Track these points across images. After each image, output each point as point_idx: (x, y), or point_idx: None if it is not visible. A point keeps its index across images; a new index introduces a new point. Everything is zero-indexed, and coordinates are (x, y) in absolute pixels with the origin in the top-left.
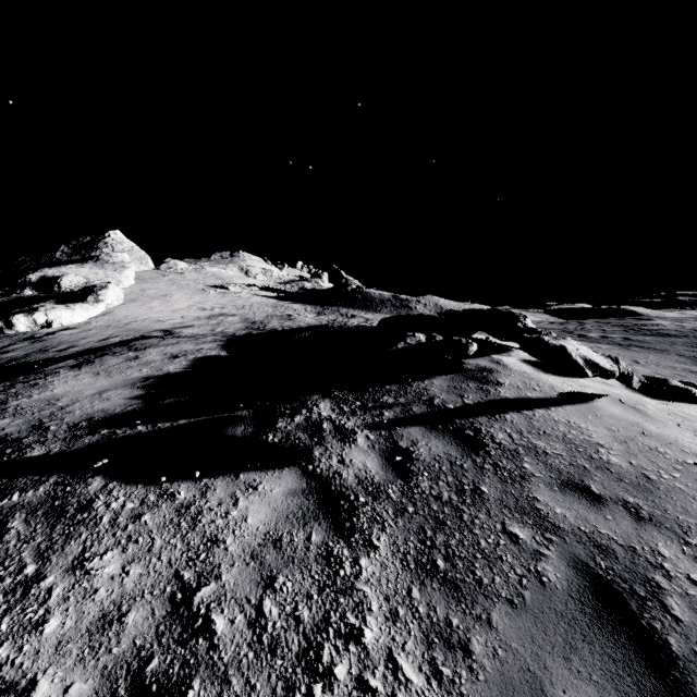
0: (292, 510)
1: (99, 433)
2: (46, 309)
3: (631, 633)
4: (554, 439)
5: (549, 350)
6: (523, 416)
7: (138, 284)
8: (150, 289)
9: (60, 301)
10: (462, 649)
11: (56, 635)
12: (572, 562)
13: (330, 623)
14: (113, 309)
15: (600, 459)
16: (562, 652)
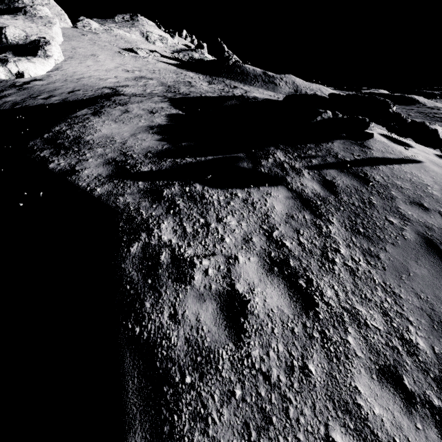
0: (291, 205)
1: (167, 161)
2: (14, 61)
3: (439, 255)
4: (405, 181)
5: (428, 131)
6: (388, 168)
7: (67, 42)
8: (79, 47)
9: (16, 53)
10: (376, 257)
11: (231, 243)
12: (416, 232)
13: (327, 247)
14: (61, 65)
15: (428, 192)
16: (414, 260)
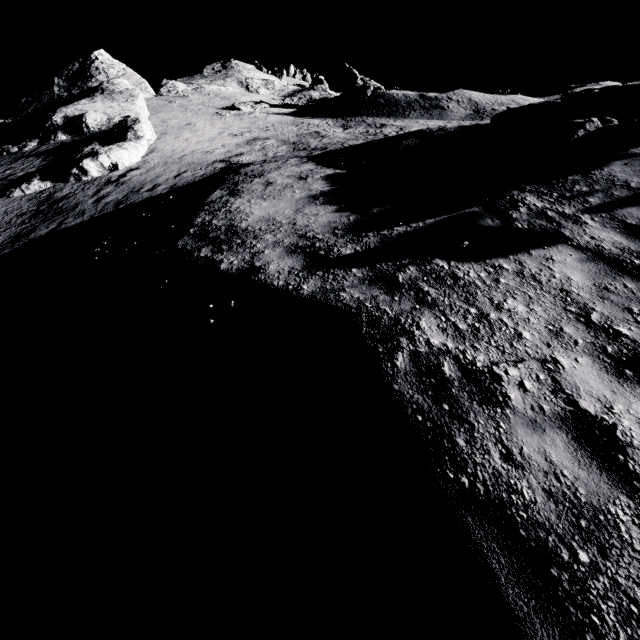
0: (594, 271)
1: (370, 236)
2: (105, 151)
3: None
4: None
5: None
6: None
7: (155, 115)
8: (170, 119)
9: (103, 142)
10: None
11: (535, 339)
12: None
13: None
14: (155, 145)
15: None
16: None
